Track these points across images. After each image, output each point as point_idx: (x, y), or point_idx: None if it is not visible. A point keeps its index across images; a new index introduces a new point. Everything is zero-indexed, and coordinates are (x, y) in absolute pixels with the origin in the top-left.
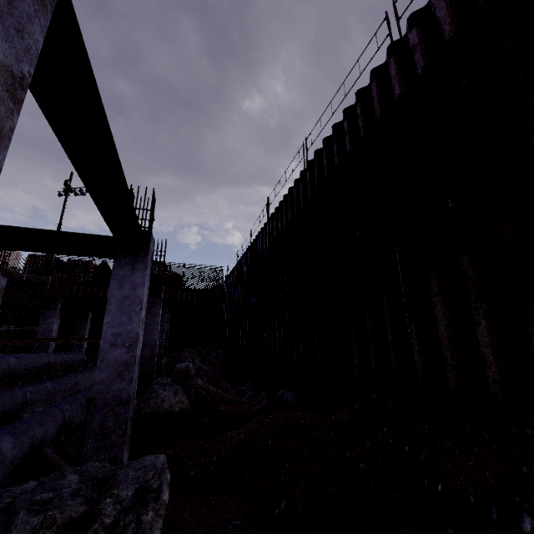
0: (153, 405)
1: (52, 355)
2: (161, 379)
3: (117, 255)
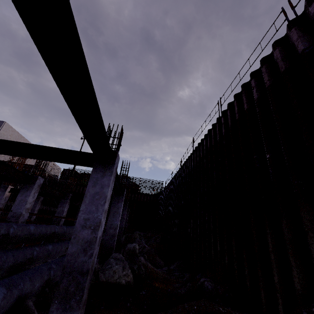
0: (107, 275)
1: (57, 227)
2: (116, 254)
3: (95, 165)
